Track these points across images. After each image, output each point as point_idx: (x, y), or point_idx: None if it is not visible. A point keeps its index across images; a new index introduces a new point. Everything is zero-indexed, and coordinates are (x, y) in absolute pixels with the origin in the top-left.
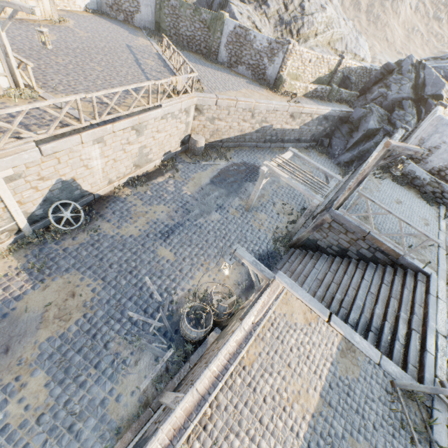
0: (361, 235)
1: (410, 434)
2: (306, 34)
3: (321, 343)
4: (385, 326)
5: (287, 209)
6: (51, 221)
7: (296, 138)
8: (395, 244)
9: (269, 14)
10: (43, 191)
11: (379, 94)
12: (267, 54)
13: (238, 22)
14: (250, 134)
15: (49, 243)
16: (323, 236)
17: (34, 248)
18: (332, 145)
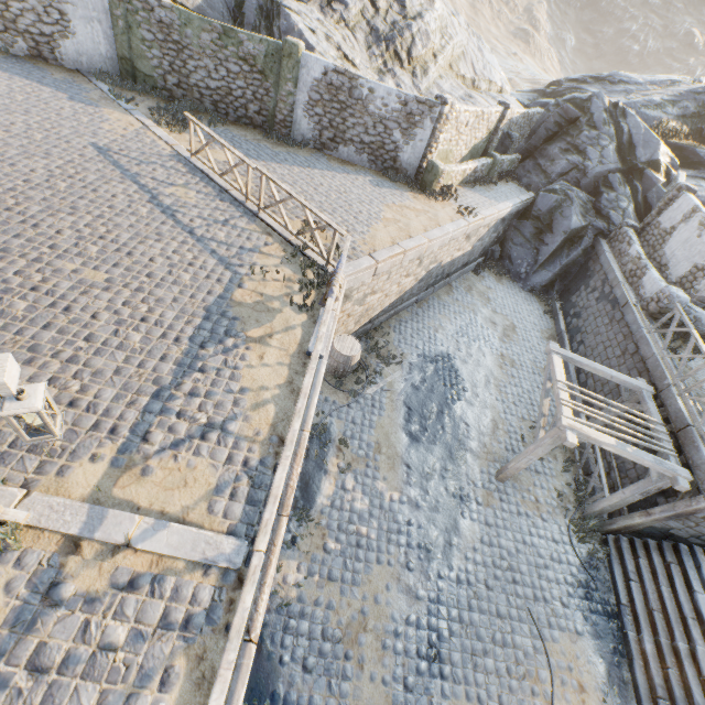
0: None
1: None
2: (421, 57)
3: None
4: None
5: None
6: None
7: (464, 263)
8: None
9: (350, 21)
10: None
11: (571, 165)
12: (400, 124)
13: (330, 61)
14: (411, 289)
15: None
16: (686, 525)
17: None
18: (513, 259)
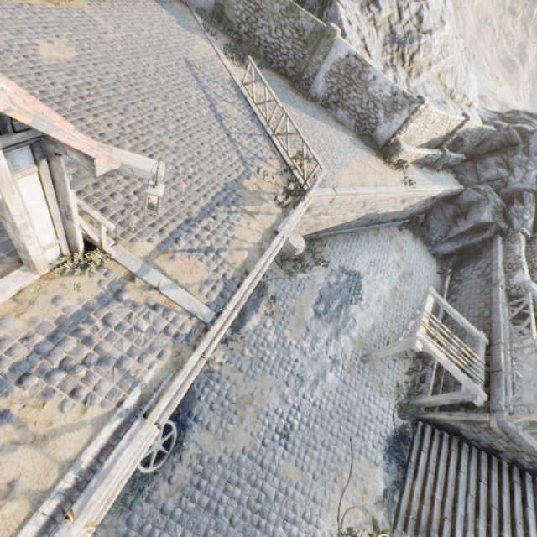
0: (531, 453)
1: None
2: (420, 63)
3: None
4: None
5: None
6: (139, 469)
7: (394, 219)
8: None
9: (378, 21)
10: None
11: (499, 176)
12: (386, 107)
13: (354, 49)
14: (351, 222)
15: (138, 504)
16: (472, 430)
17: (117, 520)
18: (430, 228)
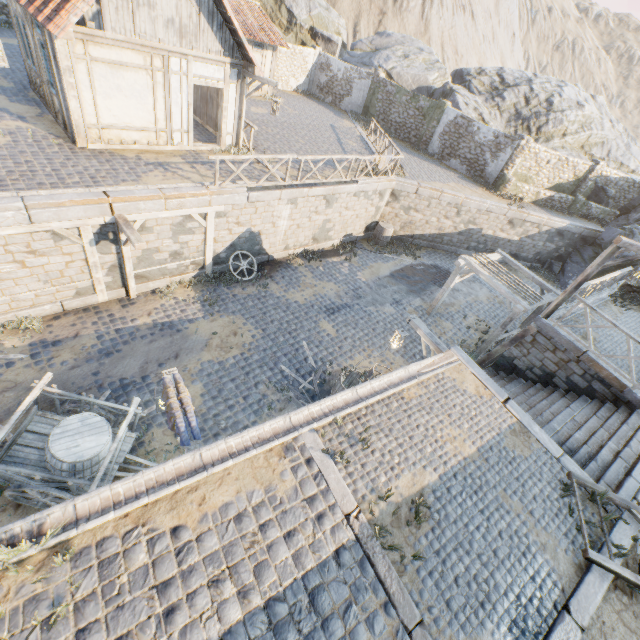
0: (574, 354)
1: (579, 524)
2: (549, 133)
3: (490, 415)
4: (582, 448)
5: (481, 327)
6: (230, 267)
7: (512, 253)
8: (620, 371)
9: (502, 107)
10: (233, 235)
11: None
12: (491, 149)
13: (461, 112)
14: (451, 235)
15: (222, 286)
16: (522, 354)
17: (210, 286)
18: (565, 271)
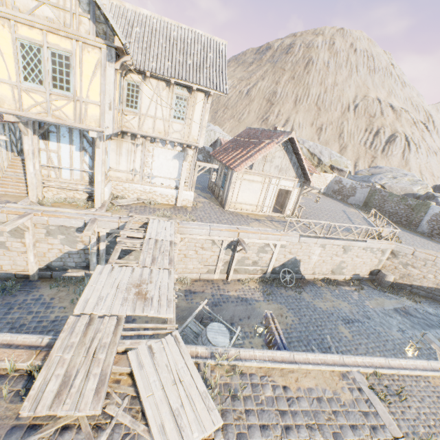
0: None
1: None
2: None
3: None
4: None
5: None
6: (279, 276)
7: None
8: None
9: None
10: (285, 259)
11: None
12: None
13: None
14: None
15: (274, 286)
16: None
17: (267, 284)
18: None
